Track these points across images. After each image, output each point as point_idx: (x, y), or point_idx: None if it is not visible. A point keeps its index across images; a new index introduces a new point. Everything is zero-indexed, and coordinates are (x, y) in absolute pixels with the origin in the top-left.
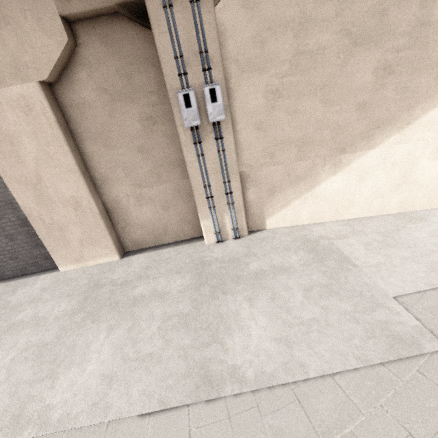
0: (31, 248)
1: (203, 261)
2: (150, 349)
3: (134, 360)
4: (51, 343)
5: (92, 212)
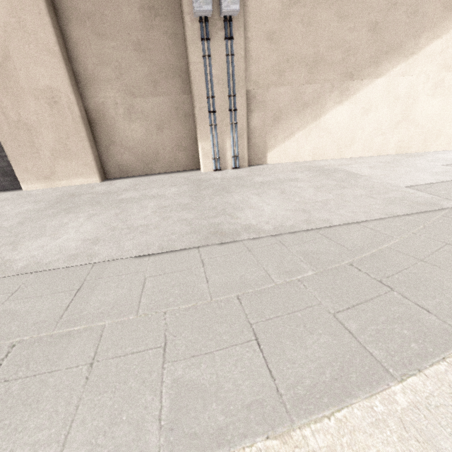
0: None
1: (201, 179)
2: (144, 222)
3: (125, 229)
4: (11, 226)
5: (72, 113)
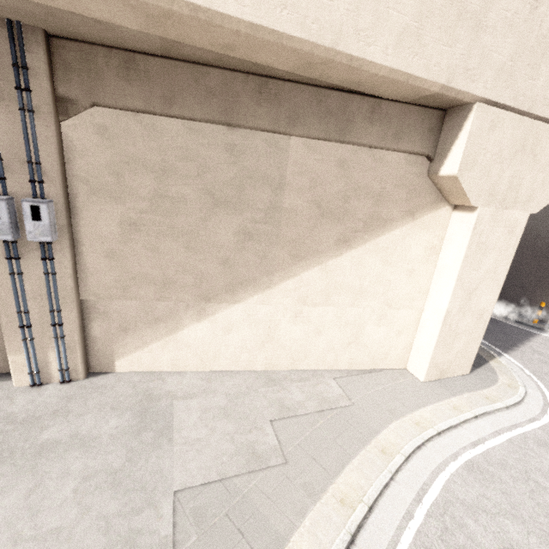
0: None
1: None
2: None
3: None
4: None
5: None
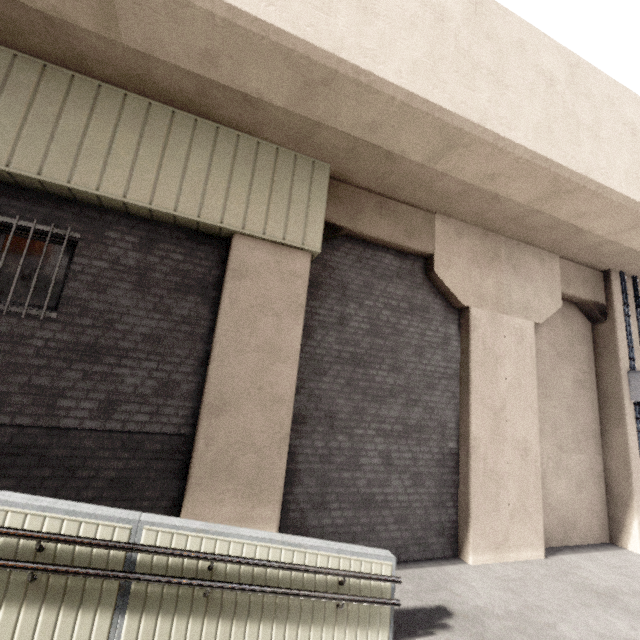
0: (432, 506)
1: None
2: None
3: None
4: None
5: (535, 467)
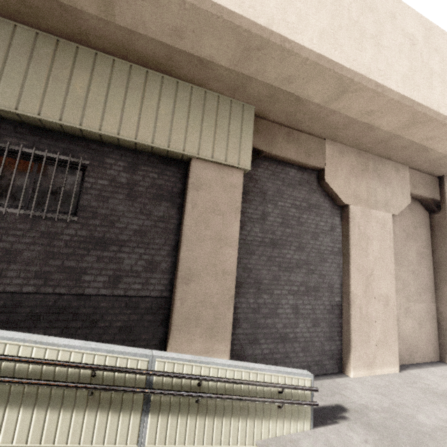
0: (325, 340)
1: None
2: None
3: None
4: None
5: (393, 313)
